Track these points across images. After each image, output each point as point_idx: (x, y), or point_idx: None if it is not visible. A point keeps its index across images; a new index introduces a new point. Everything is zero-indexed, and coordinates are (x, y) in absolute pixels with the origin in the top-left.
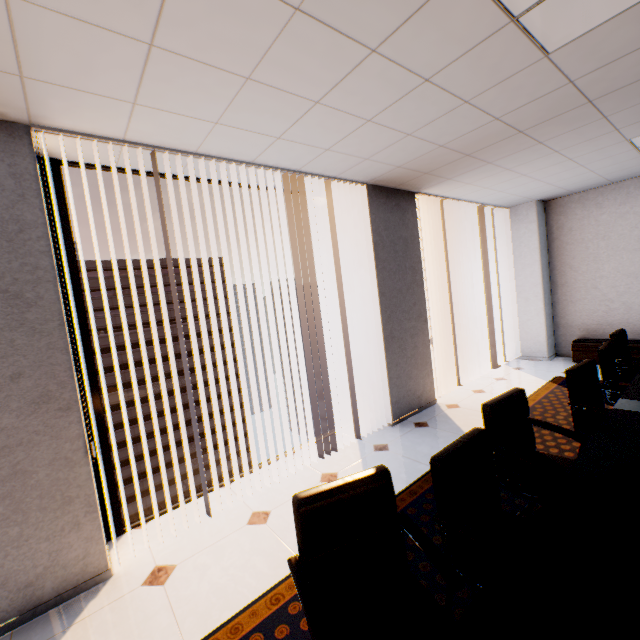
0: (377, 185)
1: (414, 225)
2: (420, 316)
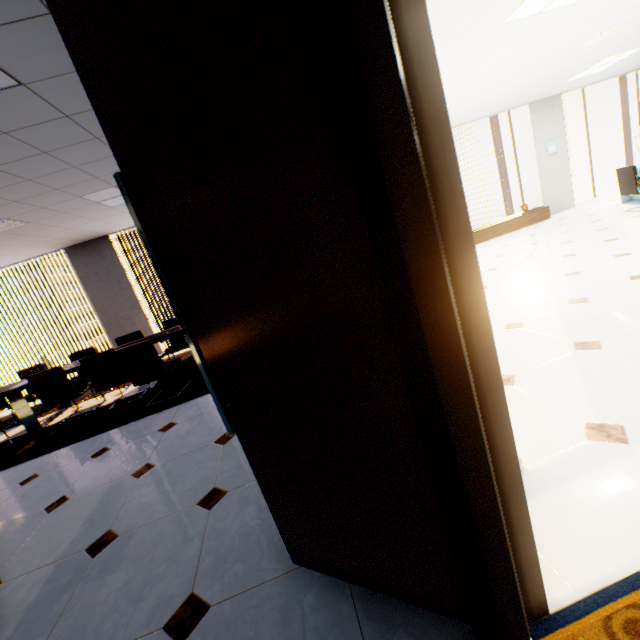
0: (73, 245)
1: (113, 255)
2: (134, 307)
